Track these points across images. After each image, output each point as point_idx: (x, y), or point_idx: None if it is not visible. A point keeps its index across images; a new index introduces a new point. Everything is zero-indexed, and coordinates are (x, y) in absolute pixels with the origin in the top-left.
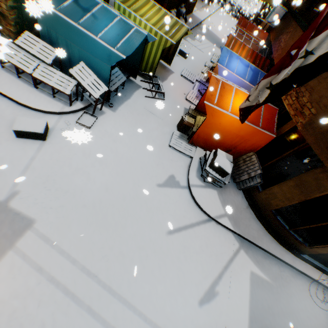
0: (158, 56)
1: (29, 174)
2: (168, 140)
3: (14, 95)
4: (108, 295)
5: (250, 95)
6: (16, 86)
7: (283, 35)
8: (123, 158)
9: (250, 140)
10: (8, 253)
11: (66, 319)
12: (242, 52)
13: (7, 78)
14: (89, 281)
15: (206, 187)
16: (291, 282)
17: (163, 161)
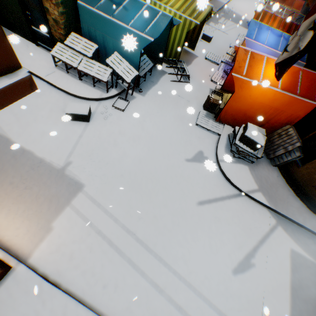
0: (182, 40)
1: (78, 148)
2: (194, 119)
3: (64, 87)
4: (145, 252)
5: (287, 45)
6: (65, 80)
7: None
8: (153, 135)
9: (286, 111)
10: (66, 208)
11: (111, 265)
12: (272, 24)
13: (59, 74)
14: (129, 238)
15: (236, 163)
16: None
17: (191, 138)
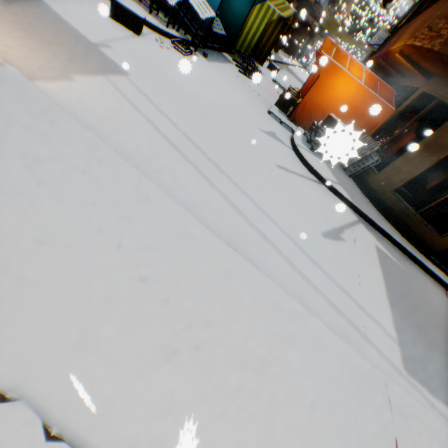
0: (259, 32)
1: (122, 45)
2: (266, 109)
3: None
4: (216, 170)
5: None
6: None
7: (392, 39)
8: (221, 92)
9: (365, 116)
10: (98, 76)
11: (167, 158)
12: None
13: None
14: (193, 148)
15: (314, 155)
16: (423, 279)
17: (264, 119)
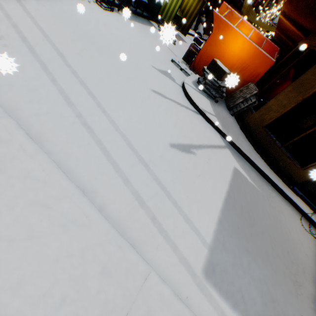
0: (178, 5)
1: None
2: (171, 59)
3: None
4: (70, 73)
5: None
6: None
7: None
8: (126, 37)
9: (250, 66)
10: None
11: (12, 51)
12: None
13: None
14: (55, 54)
15: (200, 93)
16: (280, 204)
17: (163, 63)
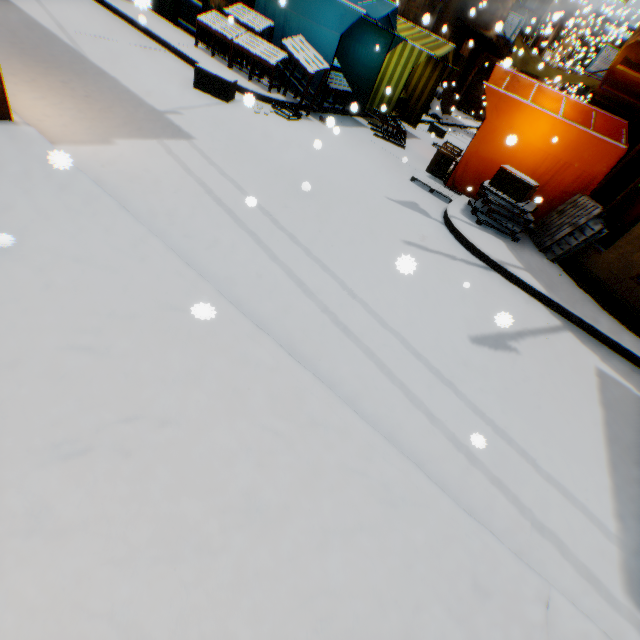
0: (402, 82)
1: (199, 111)
2: (409, 176)
3: (202, 62)
4: (288, 240)
5: None
6: (205, 59)
7: None
8: (333, 157)
9: (572, 165)
10: (150, 140)
11: (211, 223)
12: None
13: (197, 52)
14: (259, 214)
15: (482, 230)
16: None
17: (400, 187)
